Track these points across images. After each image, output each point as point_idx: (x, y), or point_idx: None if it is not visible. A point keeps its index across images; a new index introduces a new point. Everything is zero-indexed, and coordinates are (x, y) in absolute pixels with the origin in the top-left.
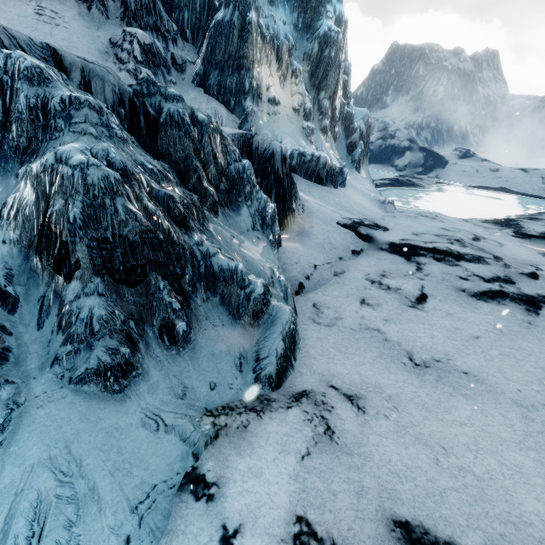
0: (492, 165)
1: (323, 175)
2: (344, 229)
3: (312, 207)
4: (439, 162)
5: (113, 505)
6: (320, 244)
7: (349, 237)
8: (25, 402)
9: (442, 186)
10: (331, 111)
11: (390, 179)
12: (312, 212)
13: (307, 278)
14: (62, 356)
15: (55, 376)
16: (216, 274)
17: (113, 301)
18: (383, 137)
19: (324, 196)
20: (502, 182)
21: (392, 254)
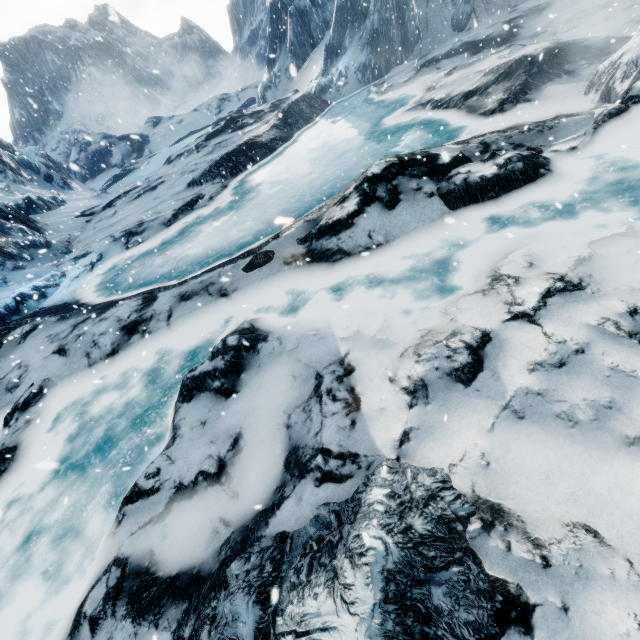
0: (177, 119)
1: (44, 206)
2: (77, 218)
3: (51, 222)
4: (142, 140)
5: (44, 272)
6: (69, 230)
7: (82, 219)
8: (5, 275)
9: (154, 158)
10: (7, 166)
11: (111, 179)
12: (53, 223)
13: (69, 239)
14: (3, 268)
15: (6, 271)
16: (23, 244)
17: (1, 257)
18: (82, 149)
19: (56, 215)
20: (191, 127)
21: (104, 211)
